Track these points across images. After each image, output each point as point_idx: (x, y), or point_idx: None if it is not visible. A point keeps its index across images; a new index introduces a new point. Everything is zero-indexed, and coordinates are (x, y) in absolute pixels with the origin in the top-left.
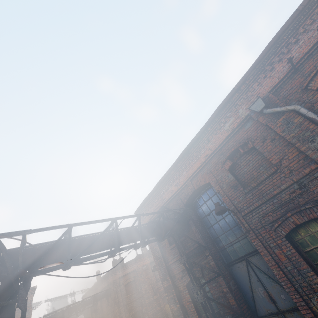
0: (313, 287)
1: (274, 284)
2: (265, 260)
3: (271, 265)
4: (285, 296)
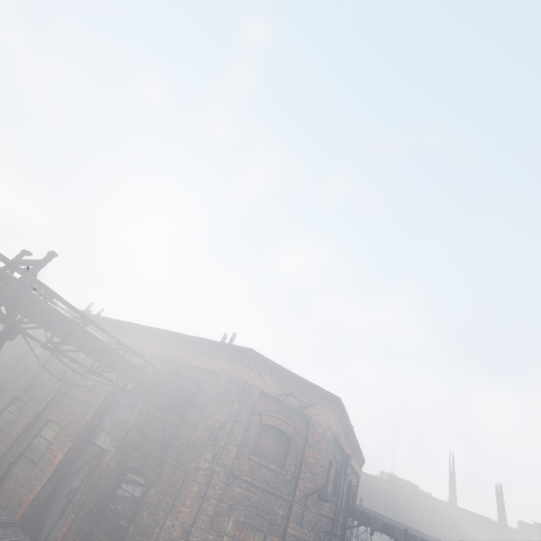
0: None
1: None
2: None
3: None
4: None
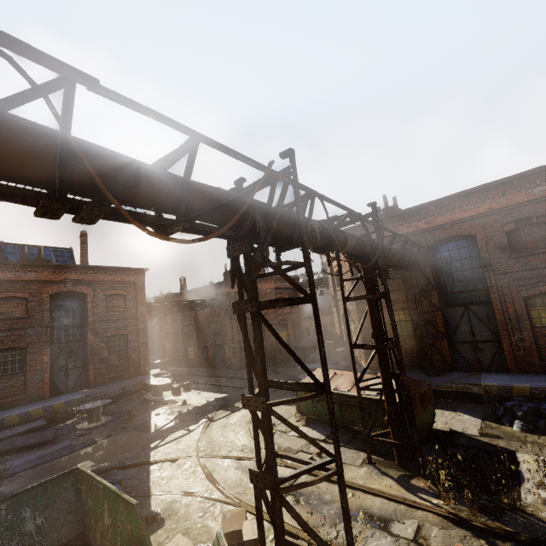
0: (521, 330)
1: (481, 326)
2: (494, 308)
3: (497, 312)
4: (486, 333)
